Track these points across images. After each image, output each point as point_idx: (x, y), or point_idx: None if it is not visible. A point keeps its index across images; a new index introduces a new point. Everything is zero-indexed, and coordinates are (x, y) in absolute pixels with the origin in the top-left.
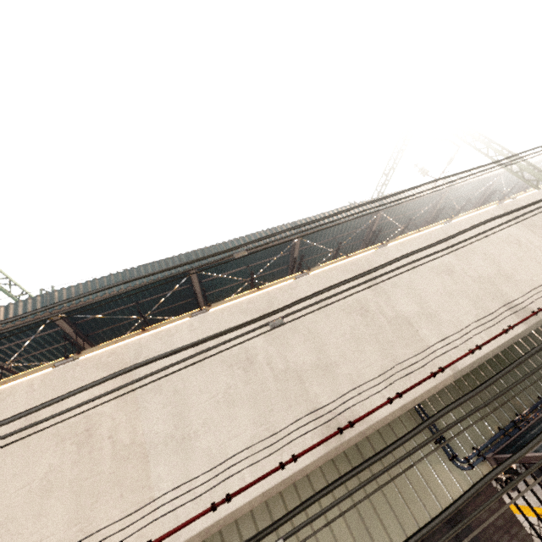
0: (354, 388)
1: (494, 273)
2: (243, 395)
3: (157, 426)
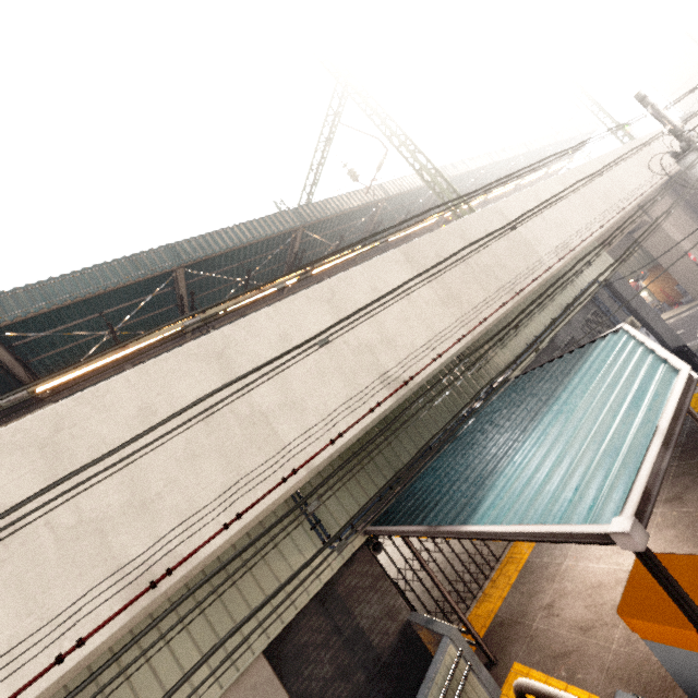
0: (180, 524)
1: (377, 338)
2: None
3: None
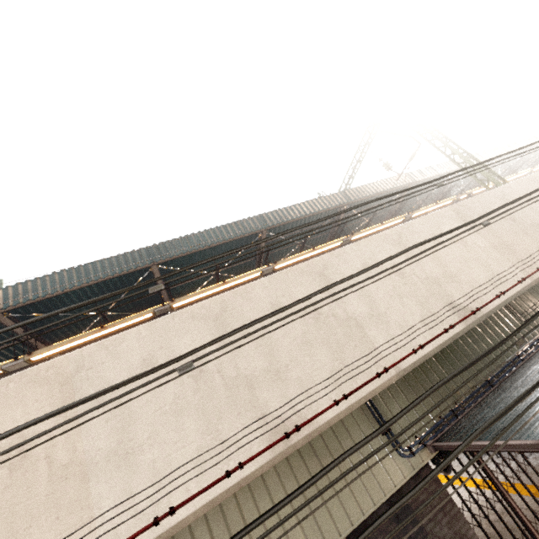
0: (303, 392)
1: (441, 273)
2: (192, 404)
3: (100, 442)
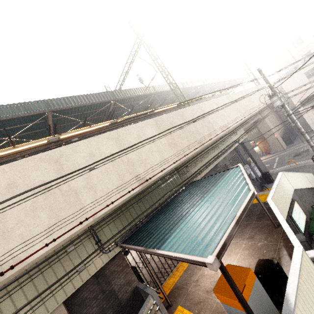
0: (21, 243)
1: (136, 159)
2: None
3: None
